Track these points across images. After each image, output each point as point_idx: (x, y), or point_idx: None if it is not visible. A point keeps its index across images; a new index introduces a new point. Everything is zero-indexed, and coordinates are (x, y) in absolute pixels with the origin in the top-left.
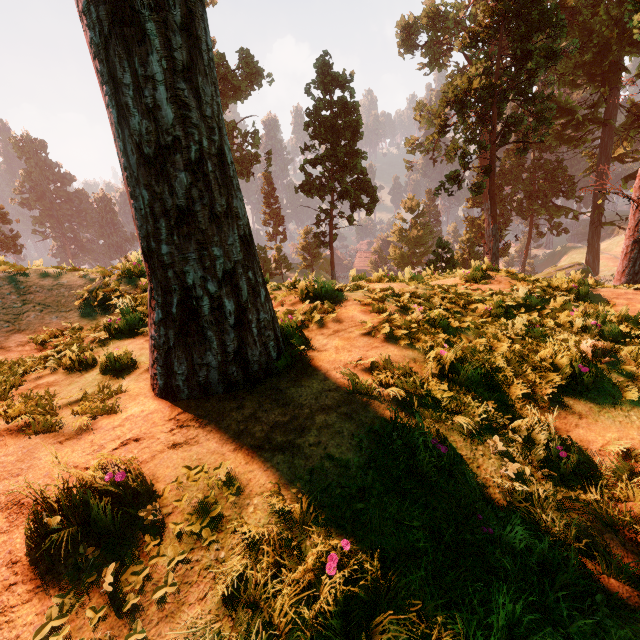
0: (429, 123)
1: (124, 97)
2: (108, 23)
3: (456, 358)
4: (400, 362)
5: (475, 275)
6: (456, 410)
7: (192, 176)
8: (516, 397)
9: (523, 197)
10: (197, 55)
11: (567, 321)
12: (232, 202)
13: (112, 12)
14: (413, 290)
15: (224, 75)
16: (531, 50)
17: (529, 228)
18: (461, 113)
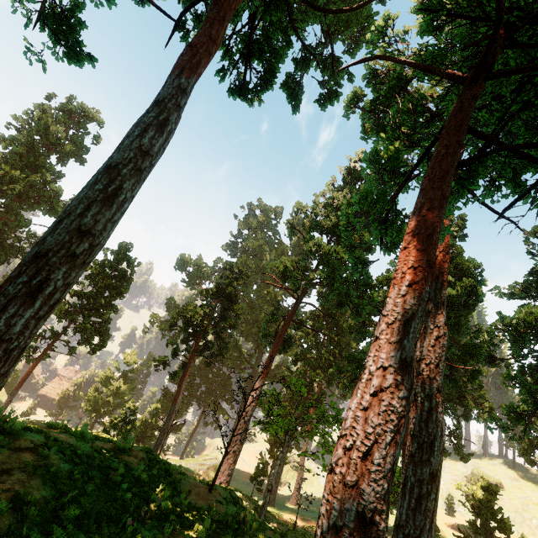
0: (172, 312)
1: (3, 315)
2: (23, 293)
3: (70, 500)
4: (34, 496)
5: (126, 446)
6: (48, 534)
7: (3, 354)
8: (88, 535)
9: (205, 390)
10: (49, 313)
11: (151, 495)
12: (11, 369)
13: (28, 292)
14: (77, 445)
15: (52, 197)
16: (227, 317)
17: (201, 415)
18: (185, 325)
